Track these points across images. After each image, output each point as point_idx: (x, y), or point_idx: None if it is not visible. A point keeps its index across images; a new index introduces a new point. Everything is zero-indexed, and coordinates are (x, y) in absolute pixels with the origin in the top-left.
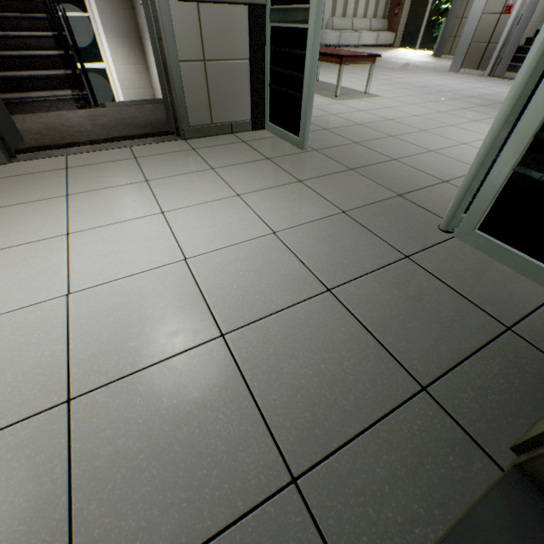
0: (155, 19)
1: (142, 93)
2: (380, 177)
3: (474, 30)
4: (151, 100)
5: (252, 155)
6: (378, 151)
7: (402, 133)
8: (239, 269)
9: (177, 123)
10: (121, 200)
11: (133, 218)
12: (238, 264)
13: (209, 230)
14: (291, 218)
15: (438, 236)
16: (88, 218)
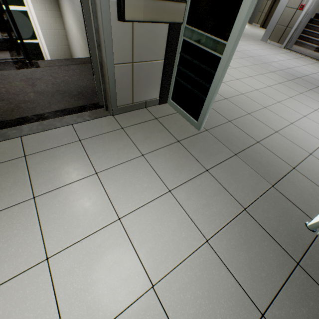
0: (96, 30)
1: (57, 33)
2: (255, 163)
3: (280, 16)
4: (74, 60)
5: (166, 137)
6: (246, 132)
7: (254, 110)
8: (195, 296)
9: (106, 102)
10: (81, 202)
11: (98, 229)
12: (193, 288)
13: (161, 242)
14: (213, 220)
15: (308, 235)
16: (60, 231)
